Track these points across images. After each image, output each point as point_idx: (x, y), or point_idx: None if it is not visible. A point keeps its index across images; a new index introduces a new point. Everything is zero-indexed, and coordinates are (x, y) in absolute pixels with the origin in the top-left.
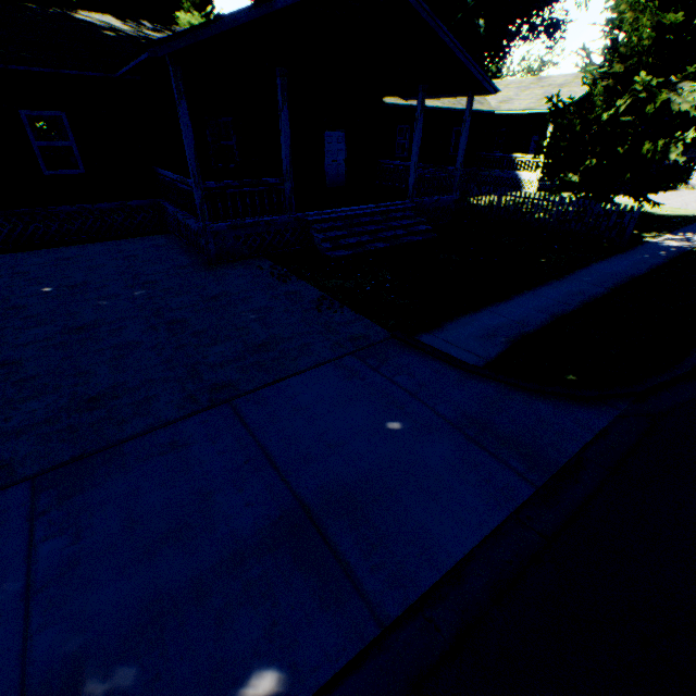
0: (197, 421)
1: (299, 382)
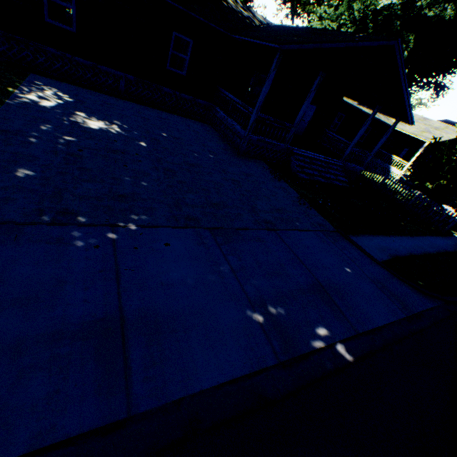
0: (264, 233)
1: (301, 234)
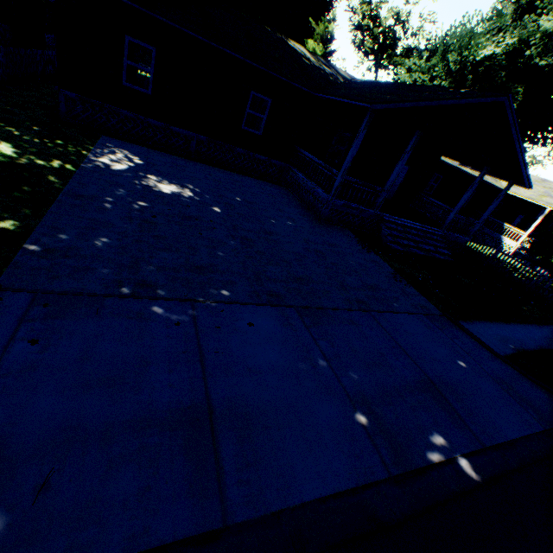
0: (357, 315)
1: (401, 318)
